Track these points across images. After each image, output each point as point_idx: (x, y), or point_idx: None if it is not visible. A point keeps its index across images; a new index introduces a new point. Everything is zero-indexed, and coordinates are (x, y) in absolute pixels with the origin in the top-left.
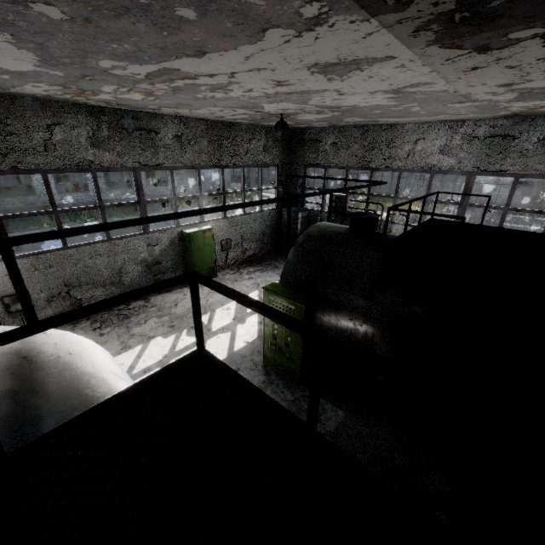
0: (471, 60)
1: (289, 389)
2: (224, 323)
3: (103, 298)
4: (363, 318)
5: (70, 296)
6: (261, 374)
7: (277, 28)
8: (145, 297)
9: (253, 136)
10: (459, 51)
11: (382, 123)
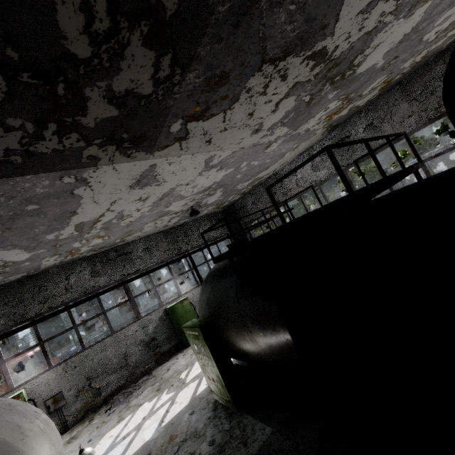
0: (192, 142)
1: (229, 418)
2: (197, 372)
3: (116, 382)
4: (240, 320)
5: (91, 388)
6: (209, 410)
7: (75, 190)
8: (149, 372)
9: (199, 225)
10: (174, 146)
11: (269, 176)
